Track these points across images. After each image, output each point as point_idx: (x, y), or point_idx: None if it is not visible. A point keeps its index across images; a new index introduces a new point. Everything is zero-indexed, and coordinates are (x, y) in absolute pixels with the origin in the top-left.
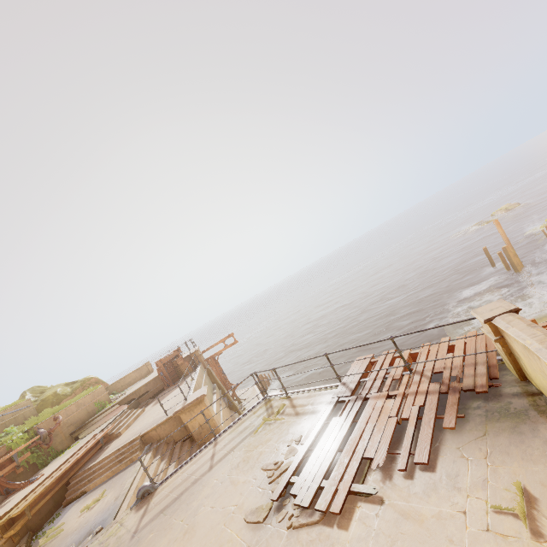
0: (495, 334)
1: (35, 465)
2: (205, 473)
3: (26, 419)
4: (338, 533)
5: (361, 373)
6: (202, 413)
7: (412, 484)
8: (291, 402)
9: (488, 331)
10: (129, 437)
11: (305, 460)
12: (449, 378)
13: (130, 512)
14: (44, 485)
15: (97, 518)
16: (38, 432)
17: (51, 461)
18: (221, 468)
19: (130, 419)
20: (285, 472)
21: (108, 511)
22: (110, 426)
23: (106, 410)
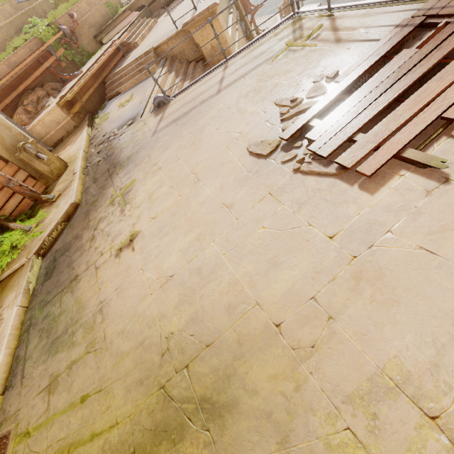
0: None
1: (75, 62)
2: (213, 96)
3: (46, 12)
4: (357, 194)
5: None
6: (211, 23)
7: None
8: (333, 23)
9: None
10: (144, 48)
11: (334, 103)
12: None
13: (150, 116)
14: (82, 81)
15: (129, 114)
16: (60, 29)
17: (87, 62)
18: (229, 94)
19: (144, 30)
20: (303, 112)
21: (136, 111)
22: (125, 34)
23: (119, 16)
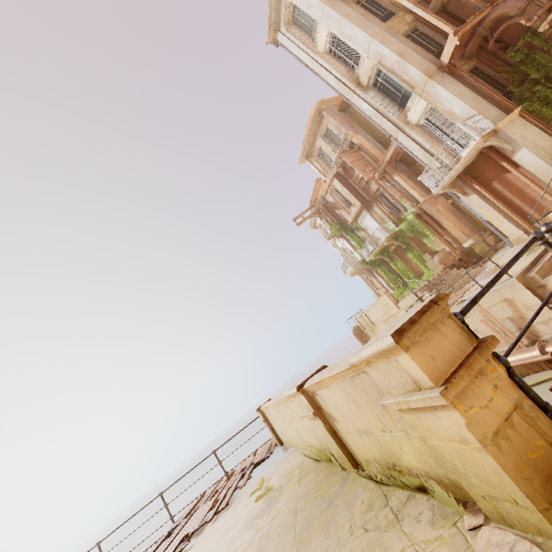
0: (263, 417)
1: None
2: None
3: None
4: None
5: (193, 500)
6: None
7: (214, 523)
8: None
9: (263, 419)
10: None
11: None
12: (249, 465)
13: None
14: None
15: None
16: None
17: None
18: None
19: None
20: None
21: None
22: None
23: None
